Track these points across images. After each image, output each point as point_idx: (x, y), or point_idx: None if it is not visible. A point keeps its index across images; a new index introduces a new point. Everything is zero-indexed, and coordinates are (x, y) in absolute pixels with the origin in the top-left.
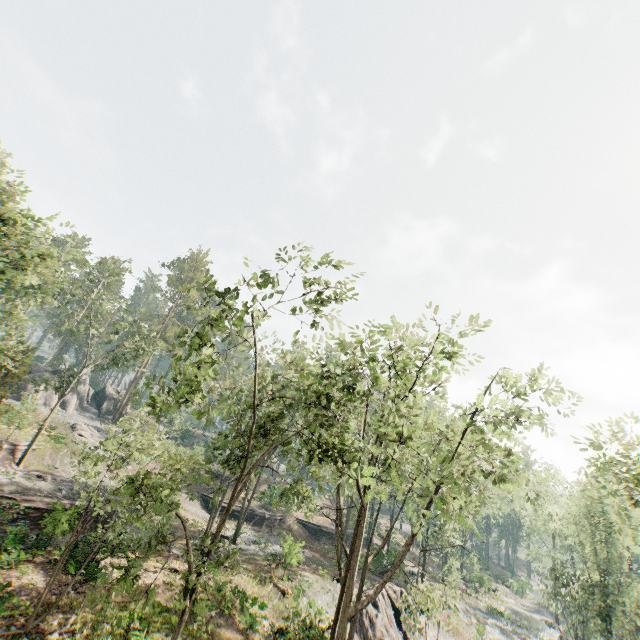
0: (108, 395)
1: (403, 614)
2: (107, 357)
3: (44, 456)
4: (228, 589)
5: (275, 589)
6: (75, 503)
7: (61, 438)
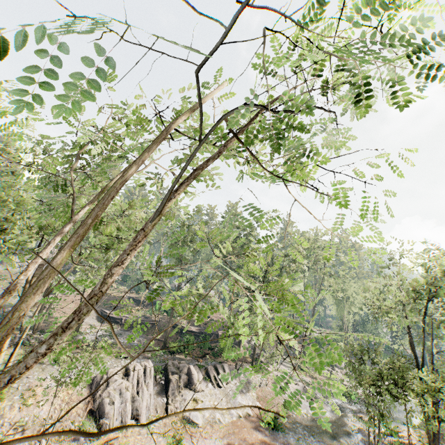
0: None
1: (172, 385)
2: None
3: None
4: None
5: None
6: None
7: (2, 280)
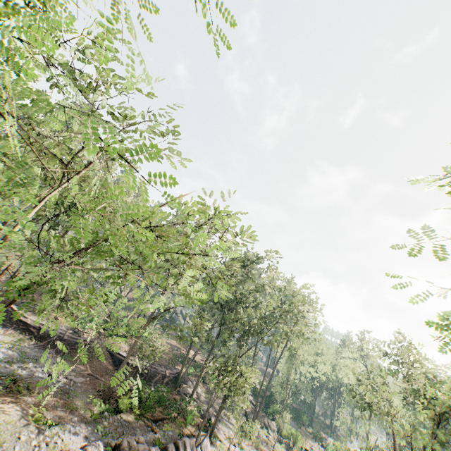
0: None
1: None
2: None
3: None
4: None
5: None
6: None
7: None
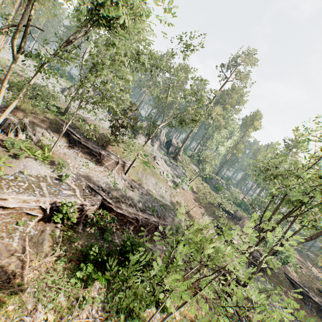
0: (172, 143)
1: None
2: (175, 117)
3: (138, 171)
4: None
5: None
6: (144, 216)
7: (147, 163)
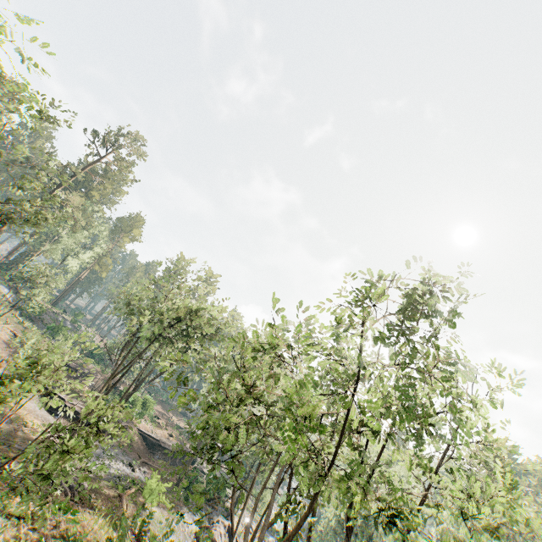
0: None
1: None
2: None
3: None
4: (82, 541)
5: (130, 535)
6: None
7: None
